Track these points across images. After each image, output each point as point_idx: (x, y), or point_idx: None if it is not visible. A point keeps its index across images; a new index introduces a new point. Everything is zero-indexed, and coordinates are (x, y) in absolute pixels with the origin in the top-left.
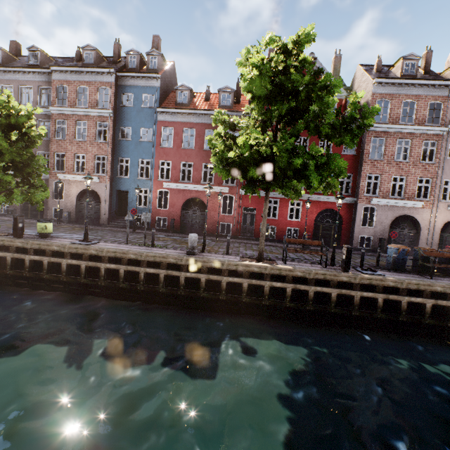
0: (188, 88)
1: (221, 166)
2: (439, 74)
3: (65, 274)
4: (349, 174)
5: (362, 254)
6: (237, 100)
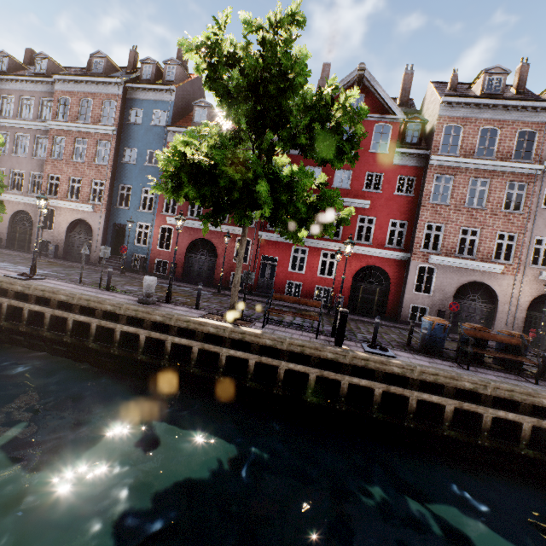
0: (208, 104)
1: (167, 186)
2: (539, 94)
3: None
4: (403, 221)
5: (375, 325)
6: None
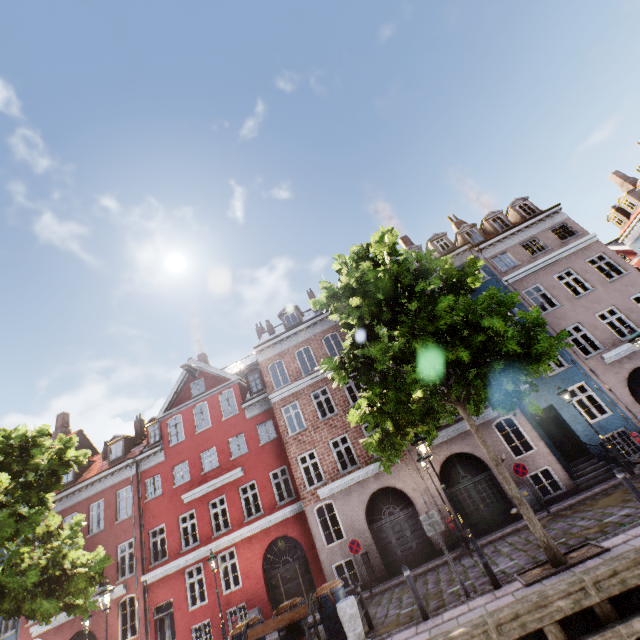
0: None
1: None
2: None
3: None
4: (282, 466)
5: None
6: (137, 440)
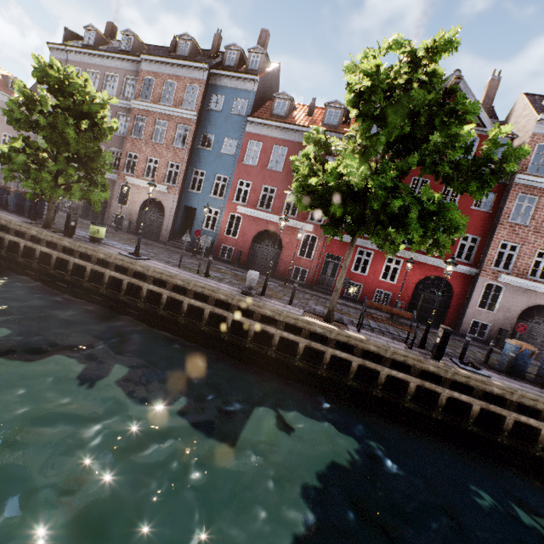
0: (289, 97)
1: (301, 195)
2: None
3: (106, 286)
4: (476, 236)
5: (465, 343)
6: (346, 119)
